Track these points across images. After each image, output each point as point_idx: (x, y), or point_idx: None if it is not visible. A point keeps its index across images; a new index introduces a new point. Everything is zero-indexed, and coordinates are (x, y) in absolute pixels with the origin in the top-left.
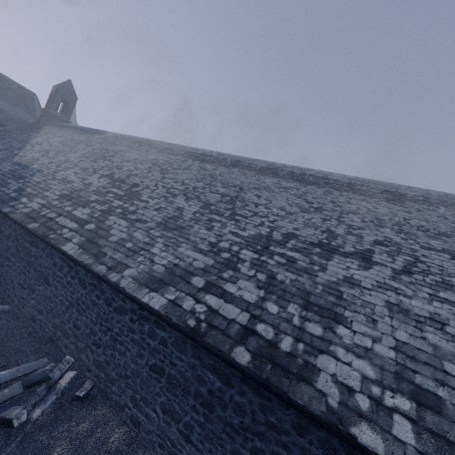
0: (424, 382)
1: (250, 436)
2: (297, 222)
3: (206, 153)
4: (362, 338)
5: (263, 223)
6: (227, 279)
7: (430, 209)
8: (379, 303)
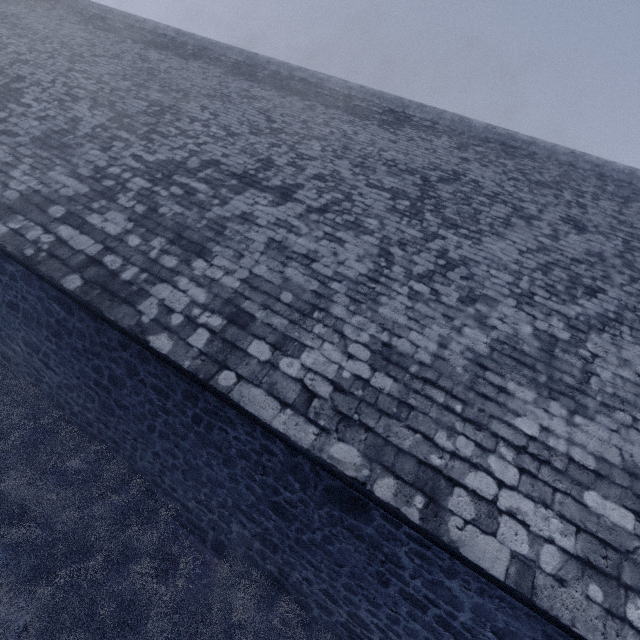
0: (250, 306)
1: (91, 357)
2: (233, 147)
3: (158, 29)
4: (216, 271)
5: (185, 146)
6: (96, 209)
7: (427, 139)
8: (260, 240)
